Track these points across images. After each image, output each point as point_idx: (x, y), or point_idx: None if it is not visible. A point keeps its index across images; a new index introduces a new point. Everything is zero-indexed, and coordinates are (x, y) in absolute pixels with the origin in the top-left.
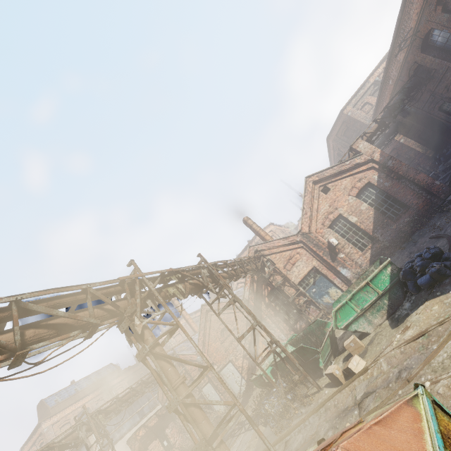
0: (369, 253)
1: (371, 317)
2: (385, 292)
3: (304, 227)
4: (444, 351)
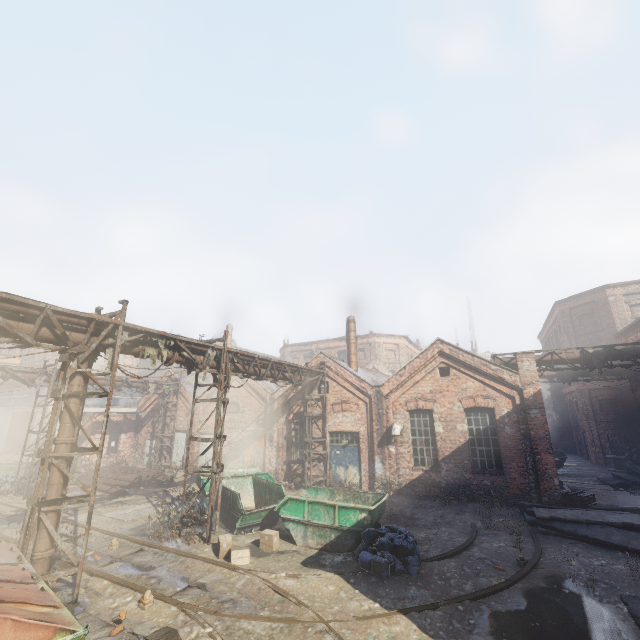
0: (419, 474)
1: (310, 534)
2: (341, 529)
3: (385, 387)
4: (255, 624)
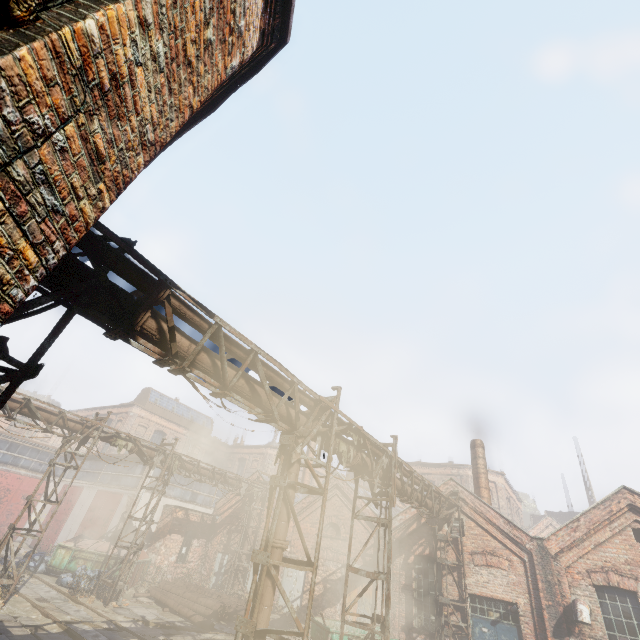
0: None
1: None
2: None
3: (552, 542)
4: None
